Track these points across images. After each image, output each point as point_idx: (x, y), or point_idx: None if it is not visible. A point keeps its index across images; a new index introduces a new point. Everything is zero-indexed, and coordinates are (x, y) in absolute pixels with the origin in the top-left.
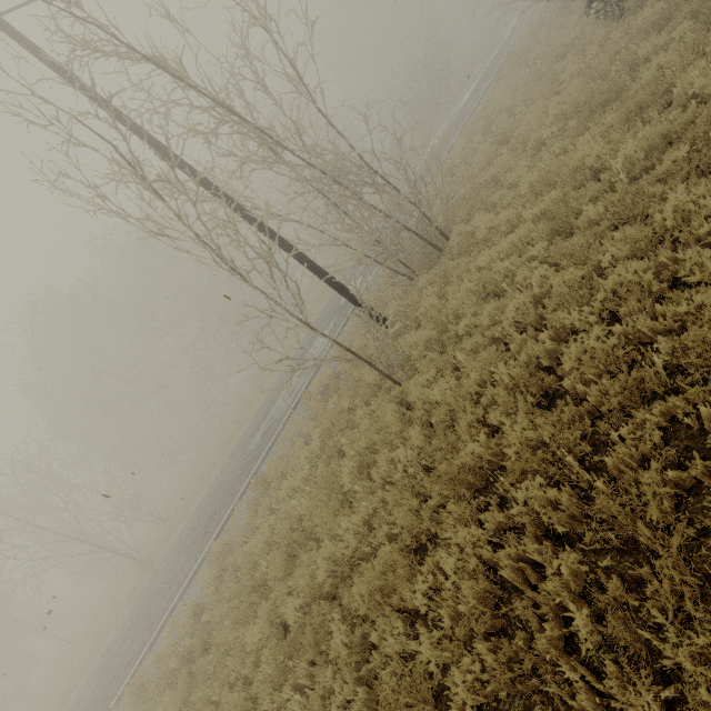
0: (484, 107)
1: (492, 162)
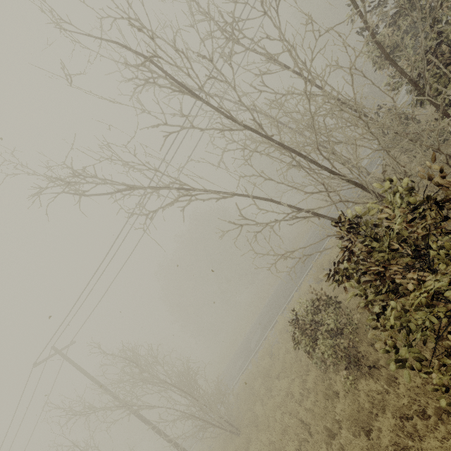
0: (324, 260)
1: (281, 373)
